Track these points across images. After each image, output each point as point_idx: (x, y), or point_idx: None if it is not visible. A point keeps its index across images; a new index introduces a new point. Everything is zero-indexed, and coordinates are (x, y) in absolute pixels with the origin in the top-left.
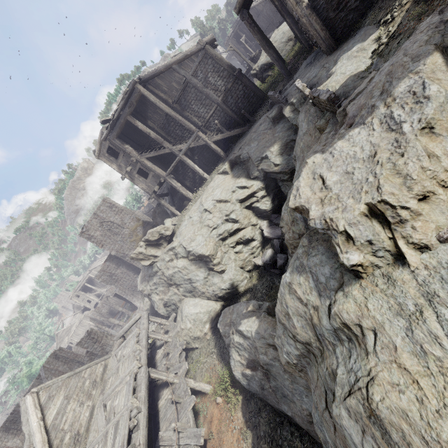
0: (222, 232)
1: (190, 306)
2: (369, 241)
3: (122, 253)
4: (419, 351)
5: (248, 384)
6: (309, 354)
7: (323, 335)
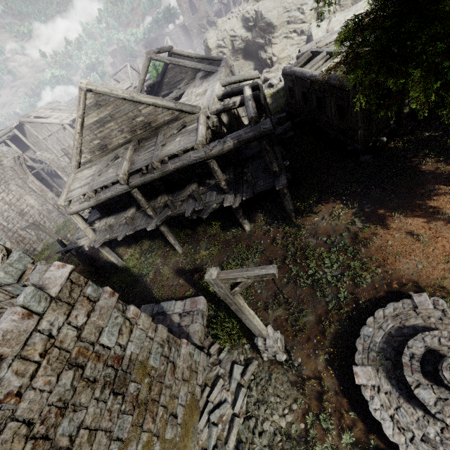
0: None
1: None
2: None
3: (190, 27)
4: None
5: None
6: None
7: None
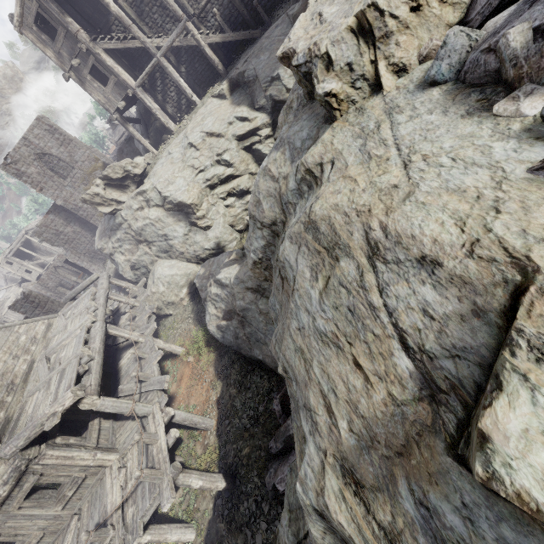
0: (211, 176)
1: (165, 267)
2: (350, 66)
3: (72, 204)
4: (366, 159)
5: (222, 337)
6: (274, 240)
7: (287, 202)
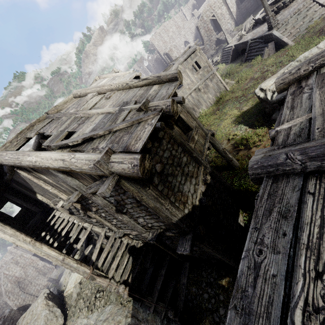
0: None
1: None
2: None
3: None
4: None
5: None
6: None
7: None
